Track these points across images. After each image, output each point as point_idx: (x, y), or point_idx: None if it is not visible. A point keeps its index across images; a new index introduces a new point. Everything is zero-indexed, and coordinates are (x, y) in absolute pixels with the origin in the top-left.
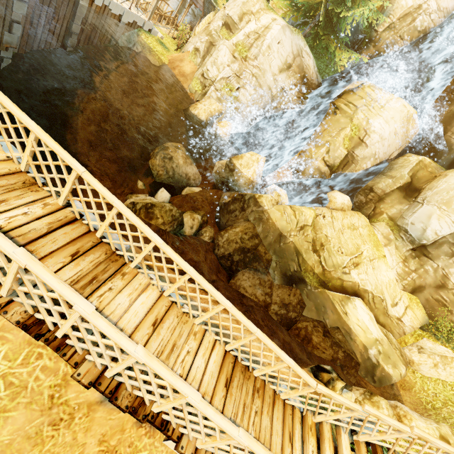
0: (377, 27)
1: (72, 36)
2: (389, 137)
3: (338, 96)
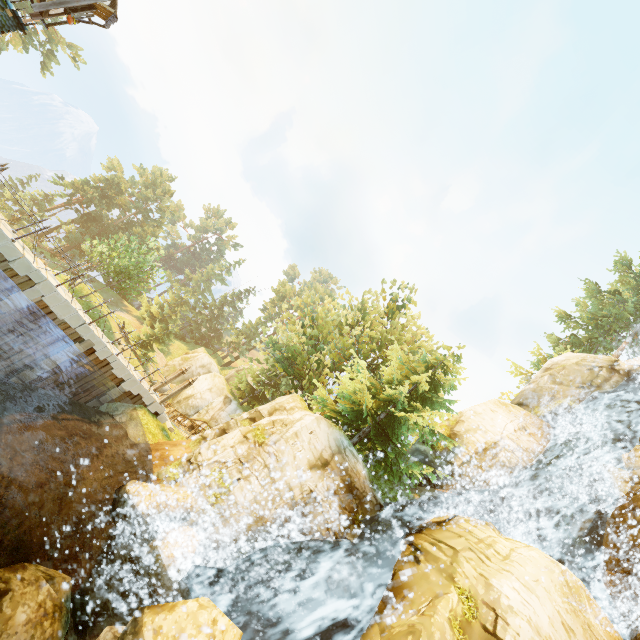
0: (453, 460)
1: (35, 369)
2: (559, 636)
3: (415, 528)
